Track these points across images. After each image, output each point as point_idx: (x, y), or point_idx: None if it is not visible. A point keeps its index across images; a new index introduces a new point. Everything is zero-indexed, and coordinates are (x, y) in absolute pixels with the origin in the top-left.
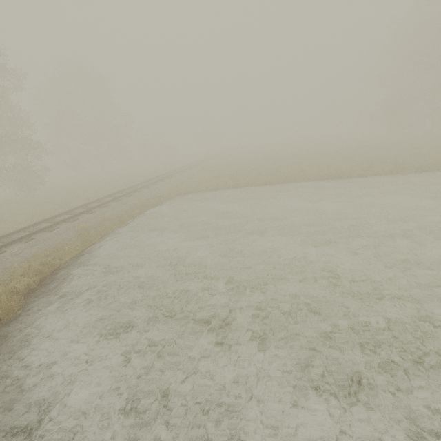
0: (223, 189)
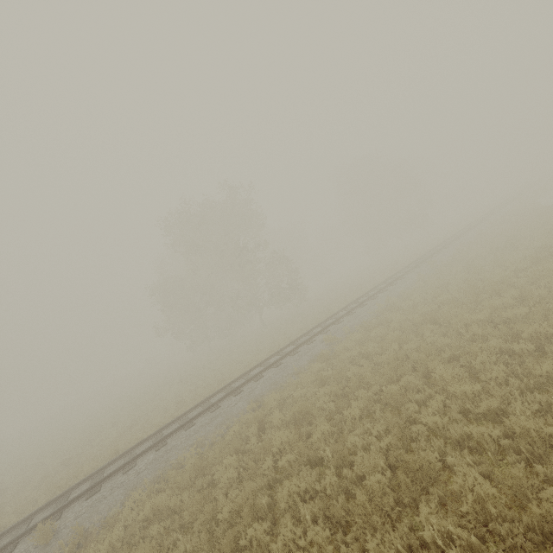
0: None
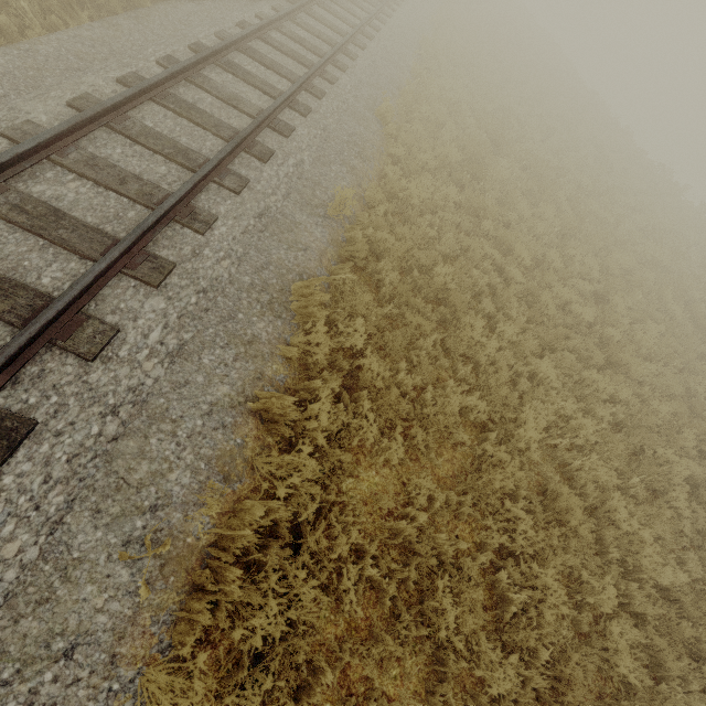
0: None
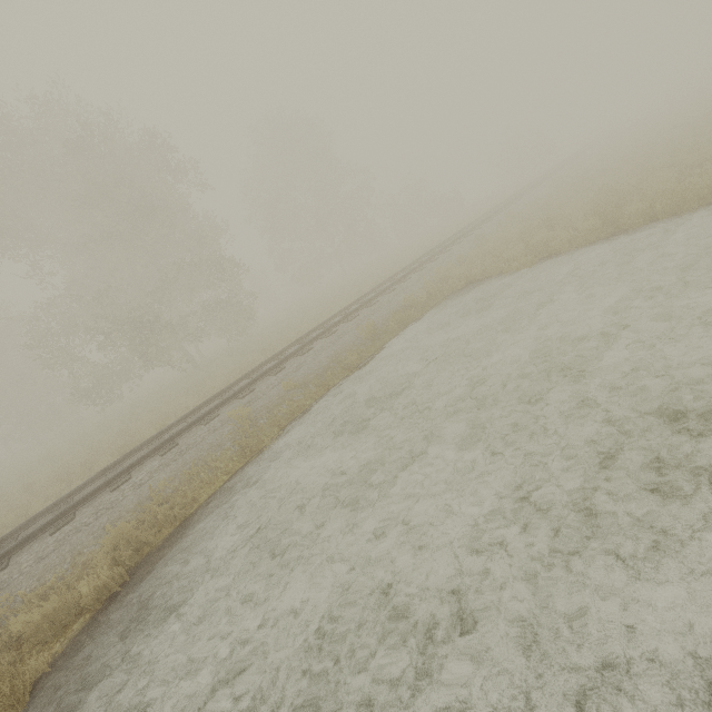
0: (568, 250)
